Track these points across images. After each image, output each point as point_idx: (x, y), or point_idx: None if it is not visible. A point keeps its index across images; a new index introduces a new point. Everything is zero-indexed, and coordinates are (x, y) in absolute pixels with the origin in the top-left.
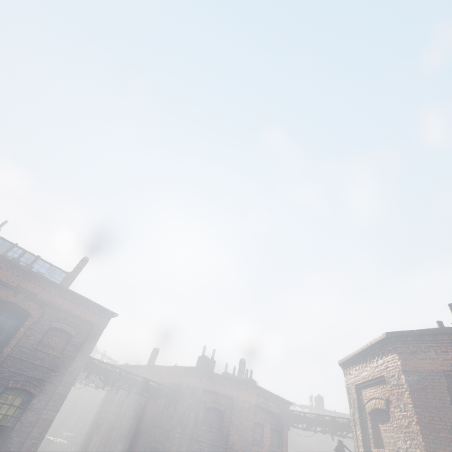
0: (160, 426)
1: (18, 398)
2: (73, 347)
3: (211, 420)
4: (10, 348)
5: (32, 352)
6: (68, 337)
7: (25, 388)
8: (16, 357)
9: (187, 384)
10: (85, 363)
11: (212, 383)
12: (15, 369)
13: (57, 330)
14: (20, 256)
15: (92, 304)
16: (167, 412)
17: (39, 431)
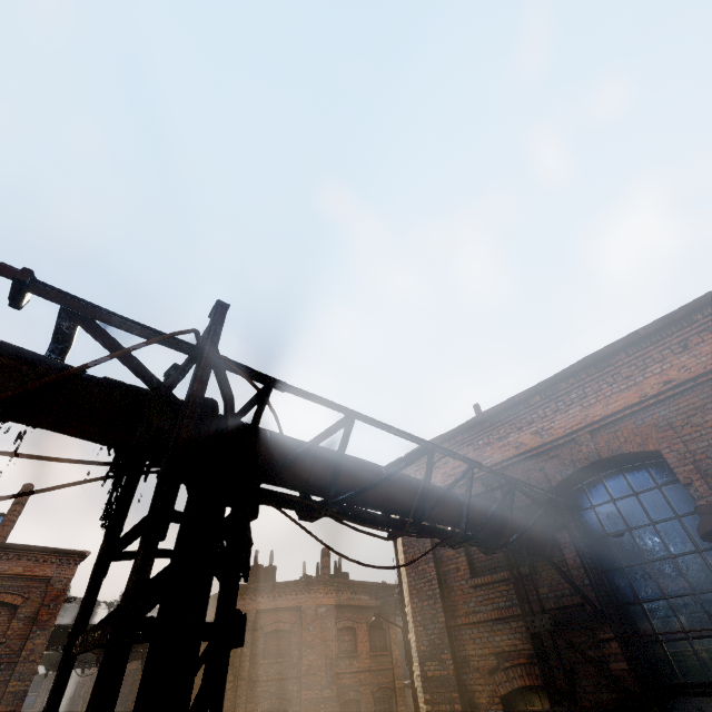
0: None
1: None
2: (22, 622)
3: (275, 648)
4: None
5: None
6: (11, 611)
7: None
8: None
9: None
10: (48, 637)
11: (269, 597)
12: None
13: None
14: None
15: (41, 550)
16: None
17: None
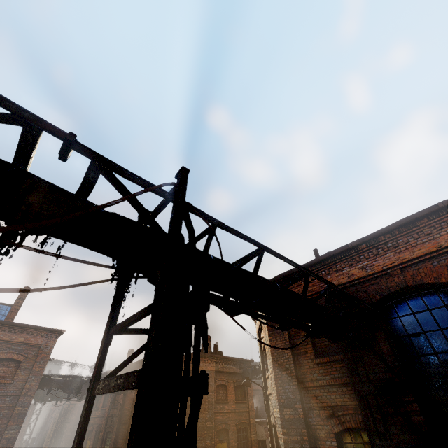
0: None
1: None
2: (23, 371)
3: None
4: None
5: None
6: (16, 364)
7: None
8: None
9: None
10: (39, 381)
11: None
12: None
13: (3, 361)
14: None
15: (35, 328)
16: None
17: None
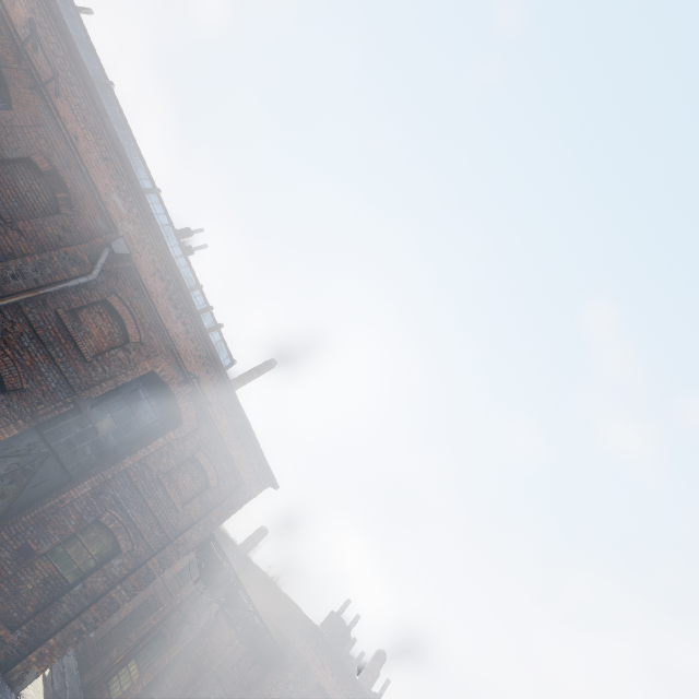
0: (225, 686)
1: (99, 543)
2: (200, 505)
3: None
4: (134, 461)
5: (152, 482)
6: (202, 484)
7: (116, 534)
8: (132, 479)
9: (299, 653)
10: (201, 539)
11: (338, 684)
12: (121, 497)
13: (196, 466)
14: (203, 311)
15: (259, 452)
16: (245, 668)
17: (97, 614)
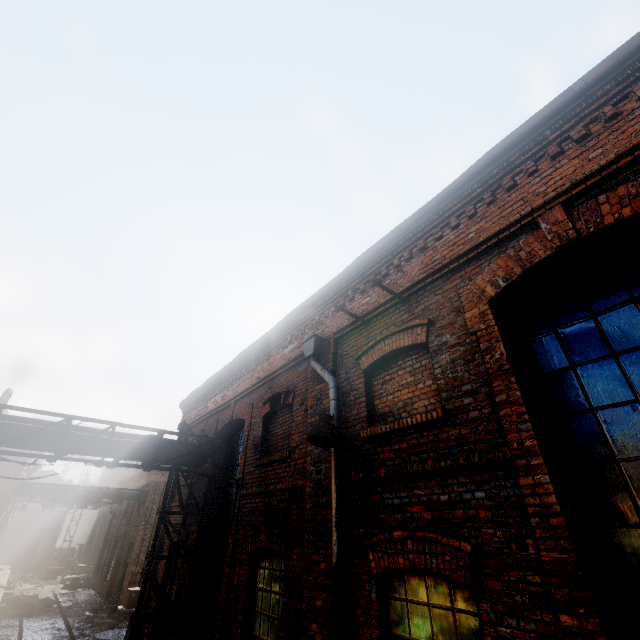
0: (135, 525)
1: None
2: None
3: None
4: None
5: None
6: None
7: None
8: None
9: (151, 482)
10: (14, 488)
11: None
12: None
13: None
14: None
15: None
16: (141, 511)
17: None
